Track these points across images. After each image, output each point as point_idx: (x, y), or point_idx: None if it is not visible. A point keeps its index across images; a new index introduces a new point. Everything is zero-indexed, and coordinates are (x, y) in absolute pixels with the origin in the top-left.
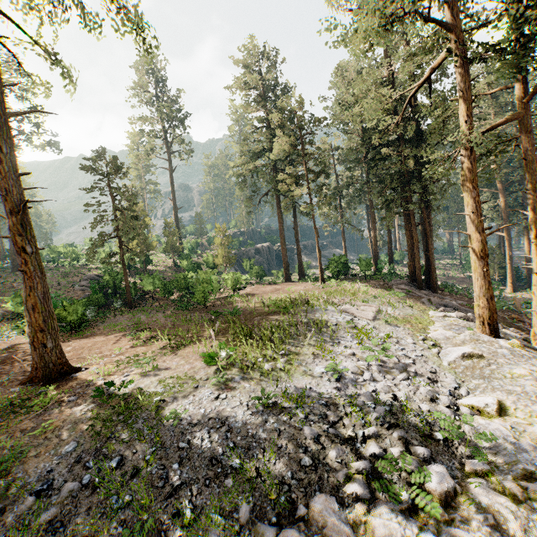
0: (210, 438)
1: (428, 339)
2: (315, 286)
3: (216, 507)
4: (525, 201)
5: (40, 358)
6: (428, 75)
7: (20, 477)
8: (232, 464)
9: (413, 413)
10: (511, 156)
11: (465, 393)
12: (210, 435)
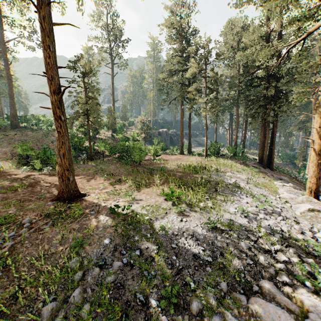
0: (188, 243)
1: (281, 198)
2: (203, 159)
3: (206, 282)
4: None
5: (66, 186)
6: (306, 35)
7: (85, 256)
8: (209, 259)
9: (295, 239)
10: None
11: (316, 231)
12: (187, 241)
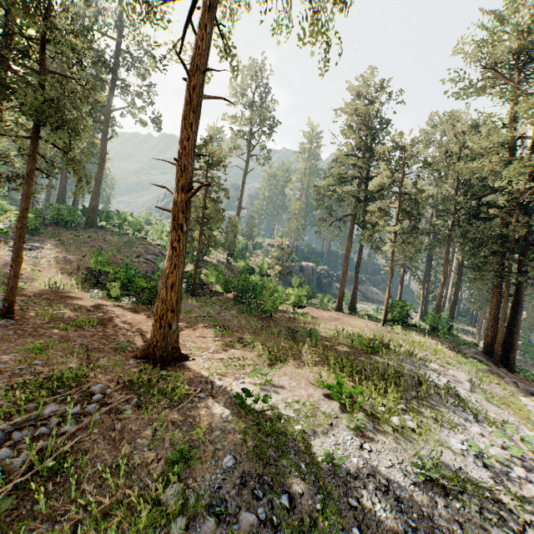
0: (381, 503)
1: None
2: (379, 327)
3: None
4: None
5: (163, 338)
6: None
7: (190, 484)
8: None
9: None
10: None
11: None
12: (378, 498)
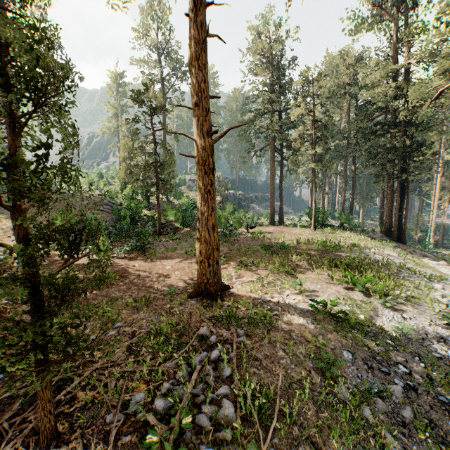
0: (448, 350)
1: None
2: (313, 231)
3: None
4: (448, 183)
5: (213, 275)
6: None
7: (342, 380)
8: None
9: None
10: (447, 148)
11: None
12: (444, 347)
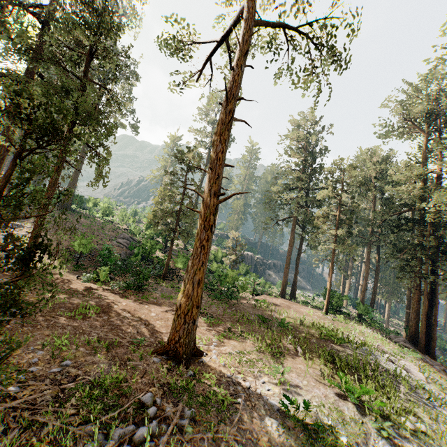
0: None
1: None
2: (324, 315)
3: None
4: None
5: (186, 334)
6: None
7: None
8: None
9: None
10: None
11: None
12: None
